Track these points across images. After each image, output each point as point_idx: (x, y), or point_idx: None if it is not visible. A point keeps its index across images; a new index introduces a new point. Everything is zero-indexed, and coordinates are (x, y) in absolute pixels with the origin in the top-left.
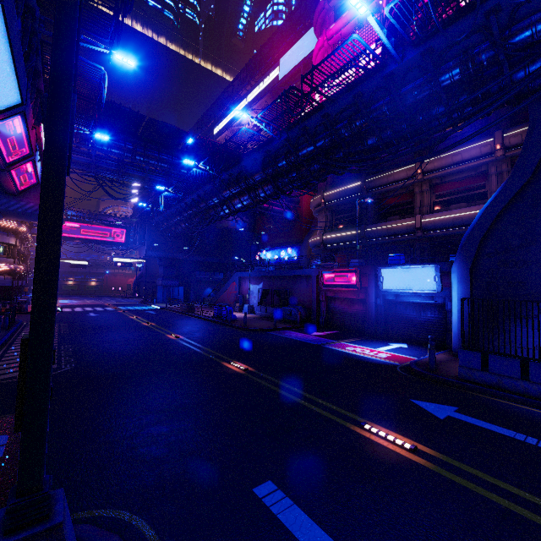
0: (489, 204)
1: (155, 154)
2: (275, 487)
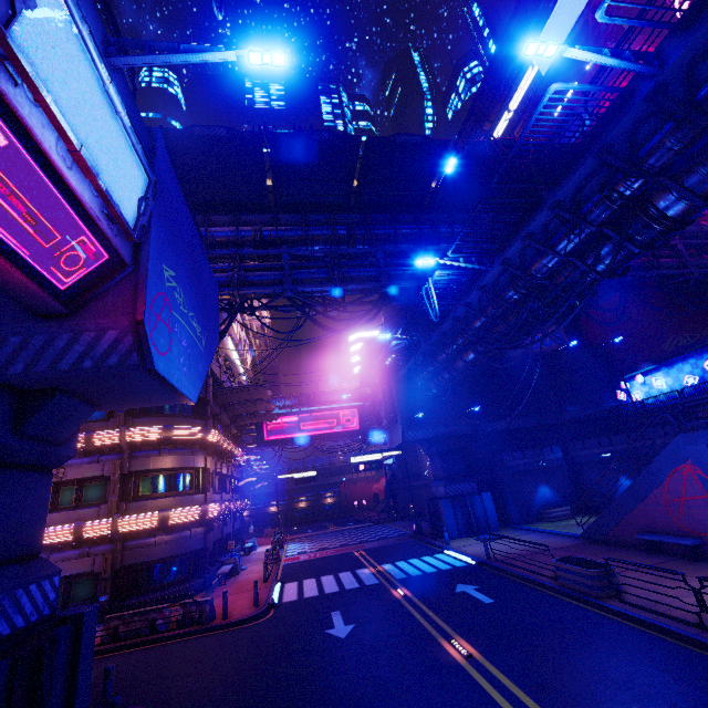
0: None
1: (387, 229)
2: None
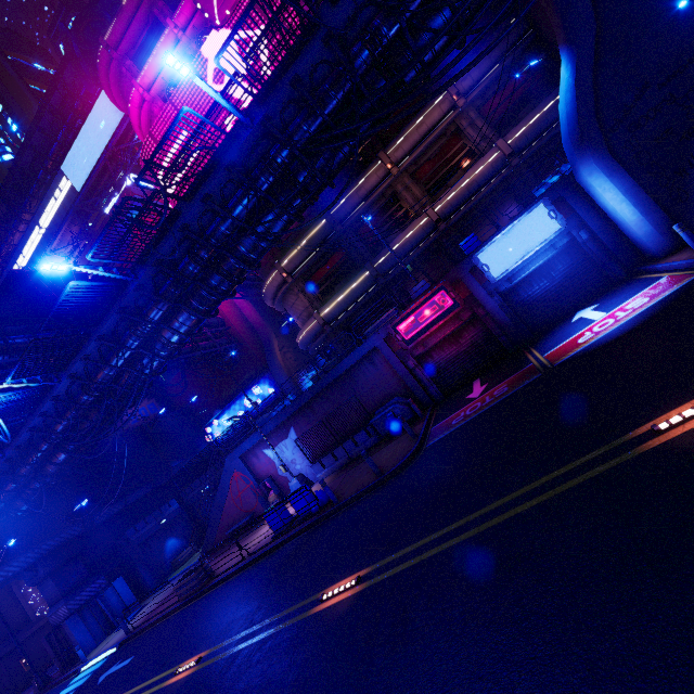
0: (574, 77)
1: None
2: None
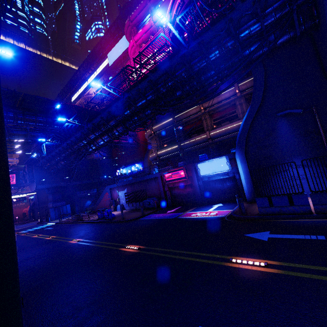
0: (245, 119)
1: (33, 117)
2: None
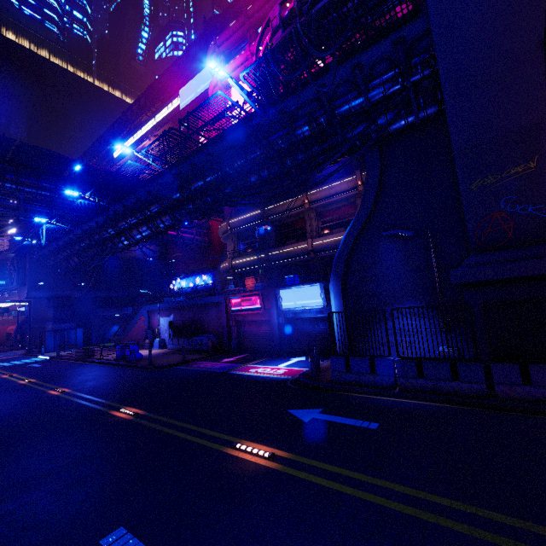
0: (348, 231)
1: (33, 181)
2: (126, 531)
